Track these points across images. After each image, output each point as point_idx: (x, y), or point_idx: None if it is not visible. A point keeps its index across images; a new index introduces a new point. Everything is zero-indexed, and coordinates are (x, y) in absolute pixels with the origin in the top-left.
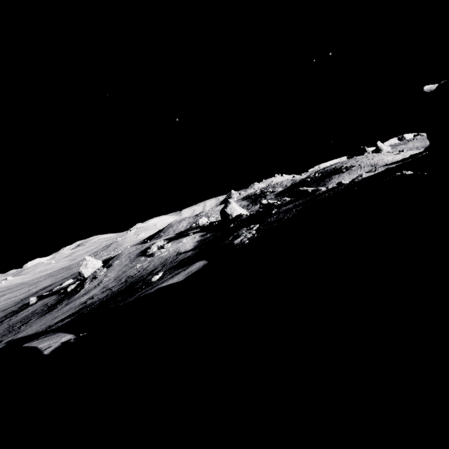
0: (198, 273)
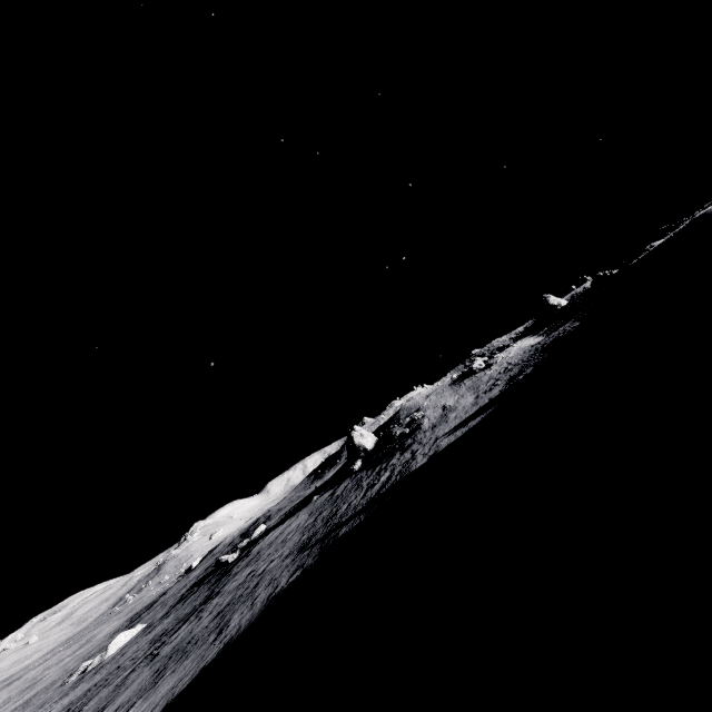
0: None
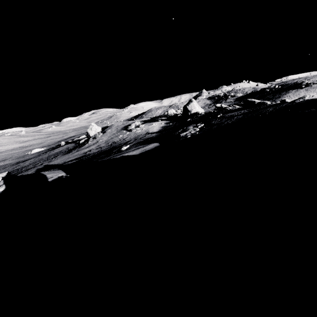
0: (149, 152)
